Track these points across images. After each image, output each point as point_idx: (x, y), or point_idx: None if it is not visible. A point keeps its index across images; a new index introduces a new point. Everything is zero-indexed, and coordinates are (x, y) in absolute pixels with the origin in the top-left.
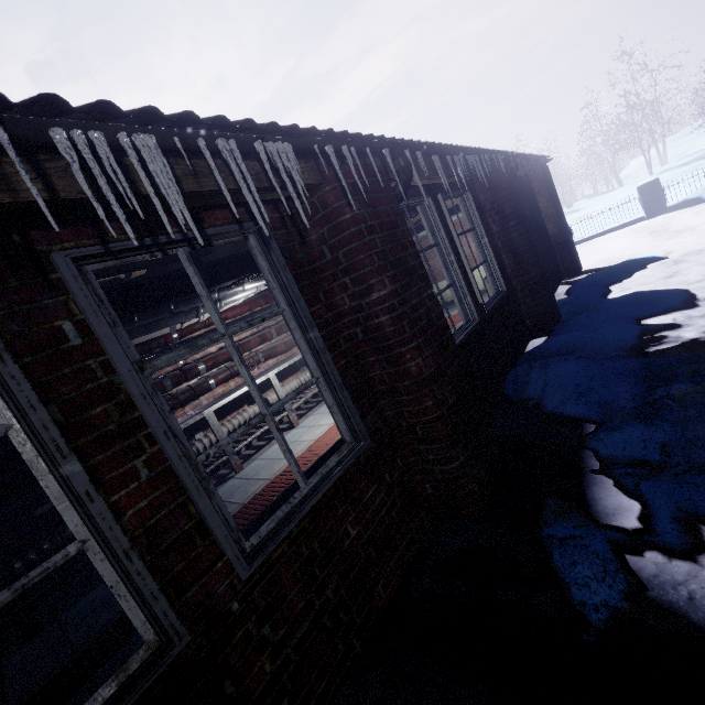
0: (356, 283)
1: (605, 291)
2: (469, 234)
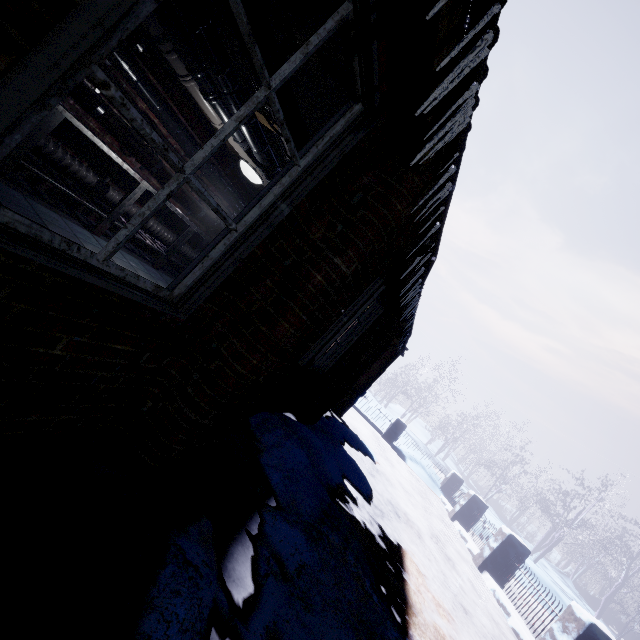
0: (342, 237)
1: (343, 441)
2: None
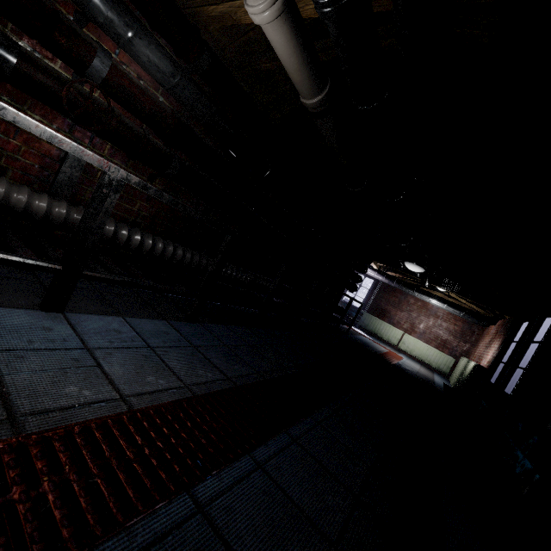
0: None
1: None
2: (427, 317)
